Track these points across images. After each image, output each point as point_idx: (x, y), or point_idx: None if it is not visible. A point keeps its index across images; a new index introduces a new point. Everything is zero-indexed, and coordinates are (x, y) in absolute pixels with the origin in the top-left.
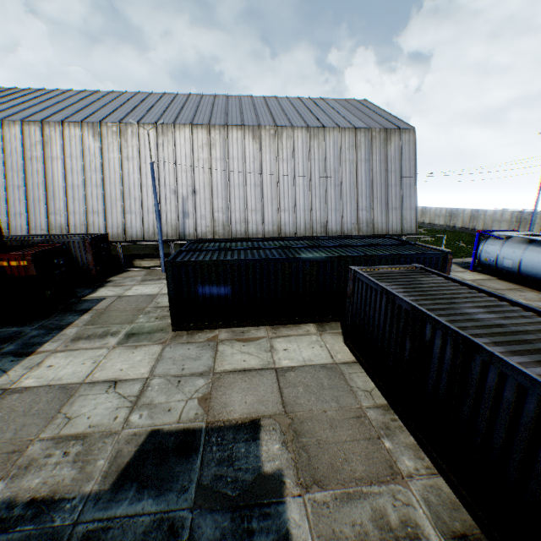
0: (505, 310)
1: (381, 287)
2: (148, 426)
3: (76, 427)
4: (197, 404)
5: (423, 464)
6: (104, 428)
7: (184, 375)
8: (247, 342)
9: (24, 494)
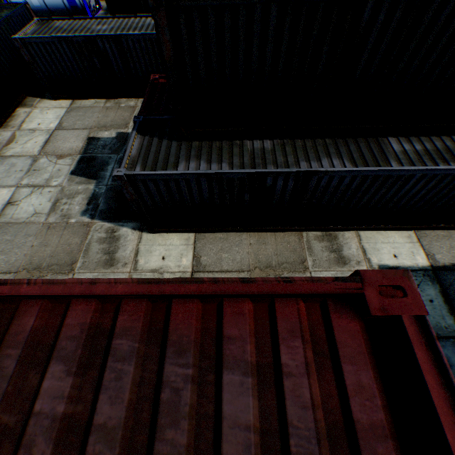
0: (105, 23)
1: (57, 38)
2: (67, 176)
3: (46, 207)
4: (63, 160)
5: (134, 101)
6: (57, 194)
7: (30, 169)
8: (15, 141)
9: (84, 208)
